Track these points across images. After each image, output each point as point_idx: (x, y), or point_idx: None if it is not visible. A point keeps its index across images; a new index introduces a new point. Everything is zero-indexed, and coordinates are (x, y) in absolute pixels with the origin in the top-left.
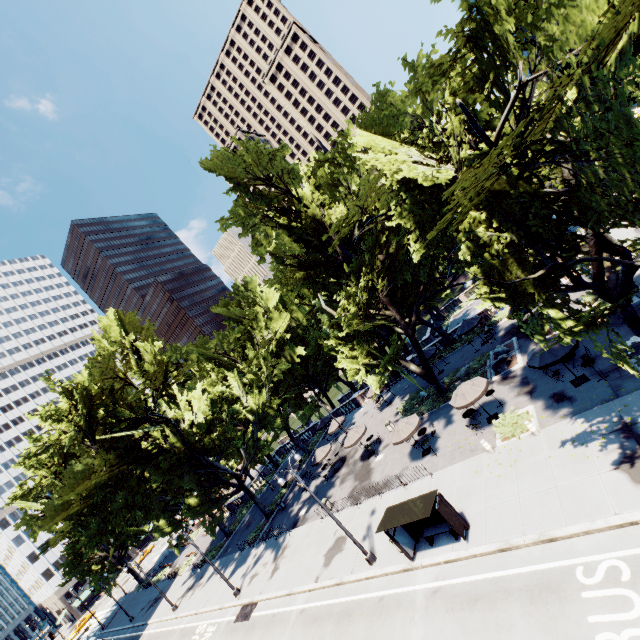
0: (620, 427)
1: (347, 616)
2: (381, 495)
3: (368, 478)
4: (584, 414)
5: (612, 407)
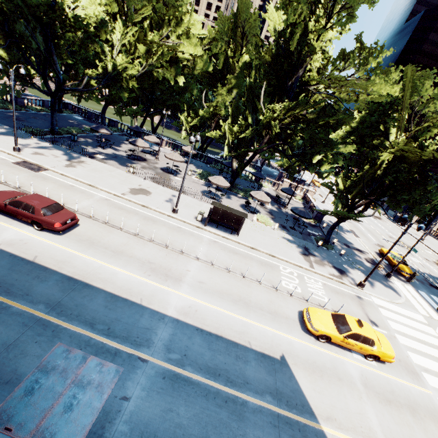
0: (304, 247)
1: (152, 221)
2: (181, 193)
3: (168, 181)
4: (293, 237)
5: (303, 242)
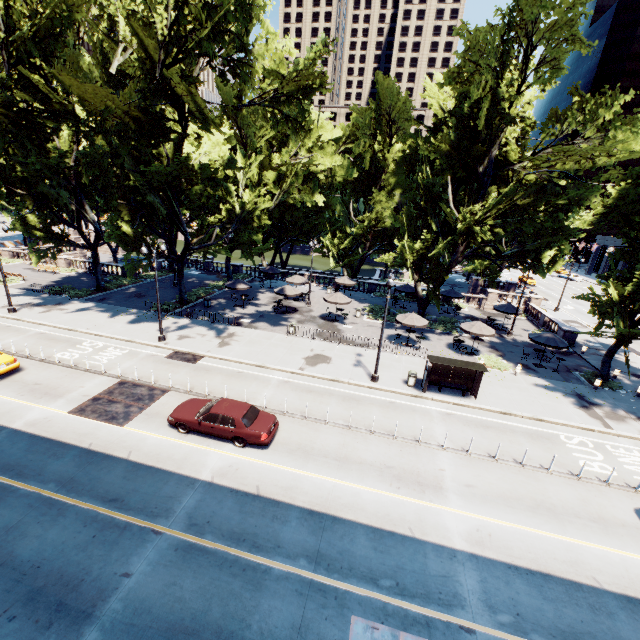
0: (576, 394)
1: (354, 400)
2: (366, 349)
3: (339, 333)
4: (549, 380)
5: (568, 385)
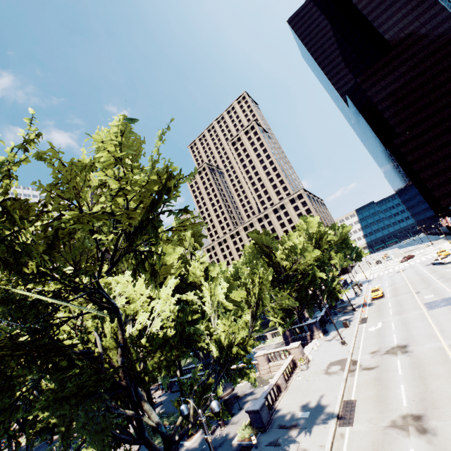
0: None
1: None
2: None
3: None
4: None
5: None
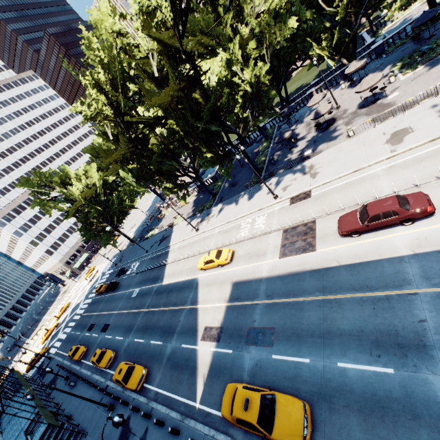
0: None
1: None
2: (435, 97)
3: (391, 106)
4: None
5: None
